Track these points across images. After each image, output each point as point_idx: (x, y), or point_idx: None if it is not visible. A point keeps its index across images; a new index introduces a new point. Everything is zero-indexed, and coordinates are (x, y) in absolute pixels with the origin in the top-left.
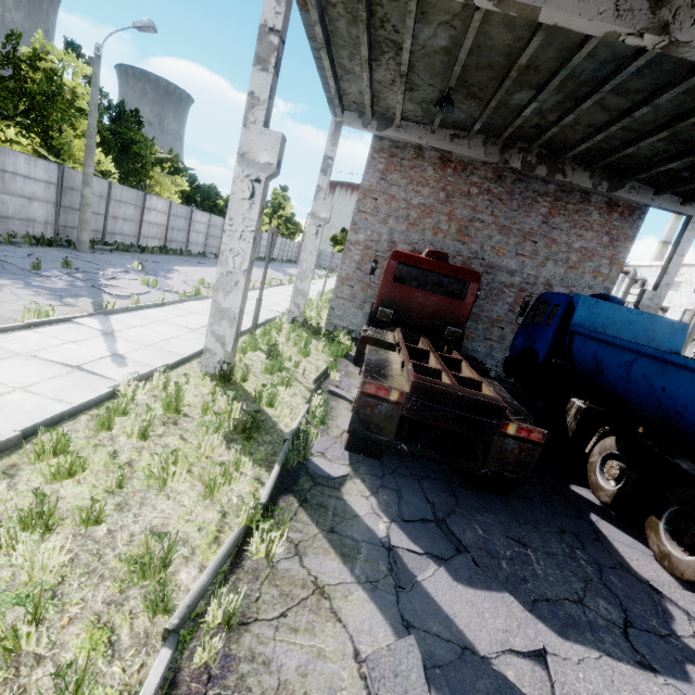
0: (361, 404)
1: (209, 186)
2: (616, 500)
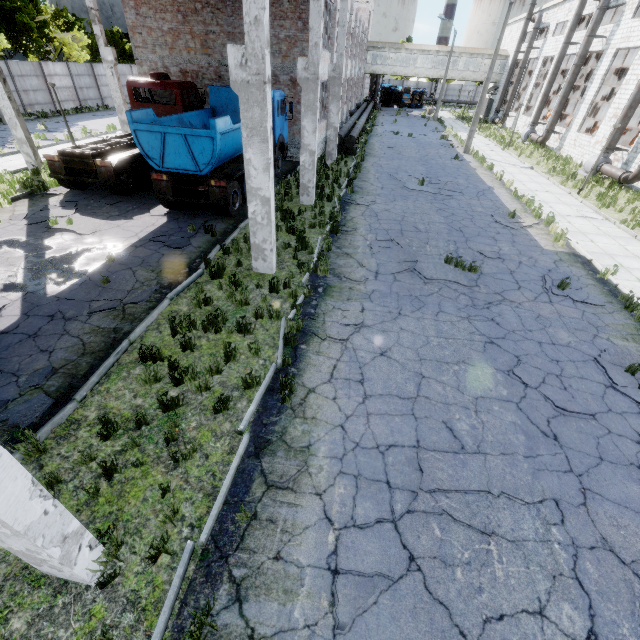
0: (50, 165)
1: (112, 31)
2: None
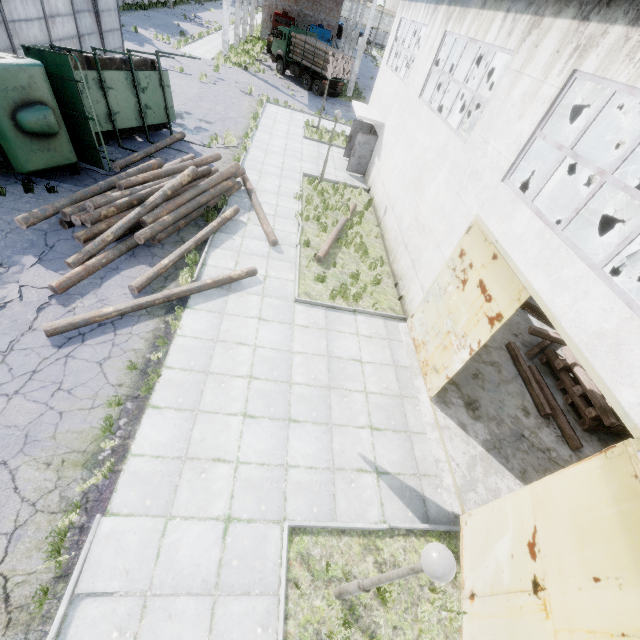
0: (268, 43)
1: None
2: None
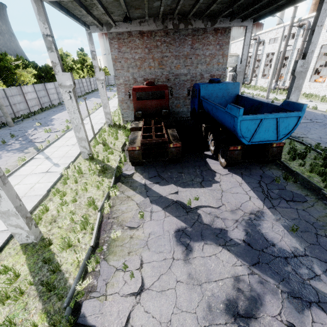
0: (129, 153)
1: (44, 66)
2: (214, 152)
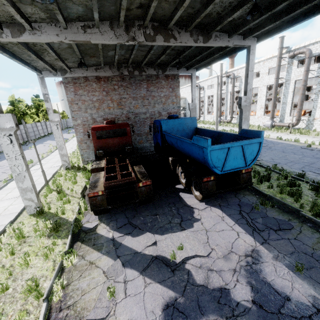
0: (91, 201)
1: None
2: (185, 185)
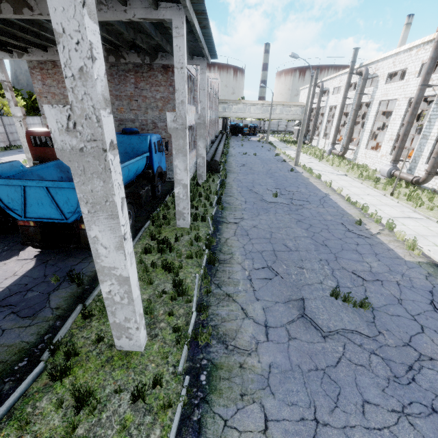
0: None
1: None
2: None
